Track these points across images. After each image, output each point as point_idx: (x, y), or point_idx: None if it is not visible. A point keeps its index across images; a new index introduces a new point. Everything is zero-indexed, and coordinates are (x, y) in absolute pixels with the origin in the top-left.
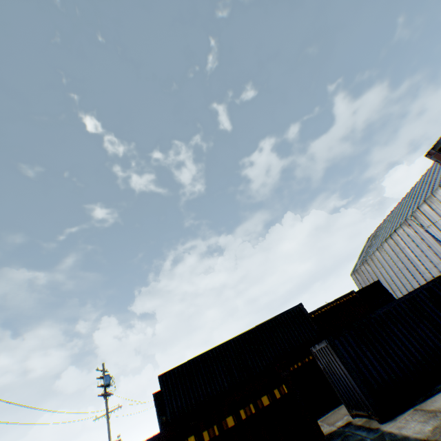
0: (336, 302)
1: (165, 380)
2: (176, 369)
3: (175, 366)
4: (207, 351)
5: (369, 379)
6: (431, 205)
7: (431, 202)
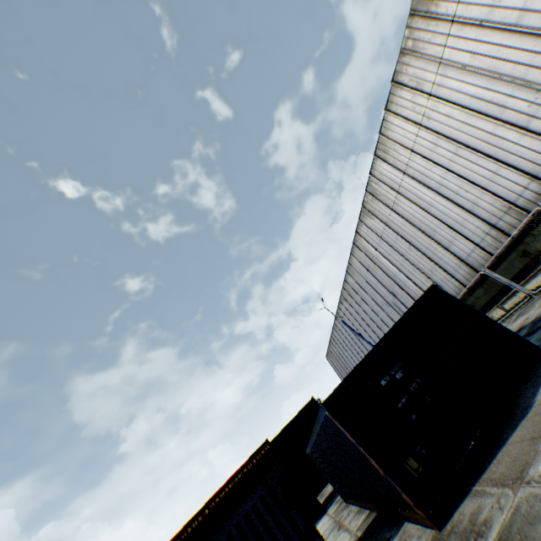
0: (243, 471)
1: None
2: None
3: None
4: None
5: None
6: (354, 277)
7: (353, 273)
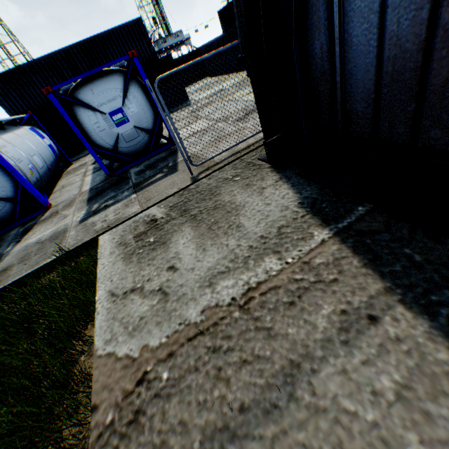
0: None
1: (219, 16)
2: (221, 11)
3: (221, 10)
4: (228, 4)
5: (208, 65)
6: None
7: None
